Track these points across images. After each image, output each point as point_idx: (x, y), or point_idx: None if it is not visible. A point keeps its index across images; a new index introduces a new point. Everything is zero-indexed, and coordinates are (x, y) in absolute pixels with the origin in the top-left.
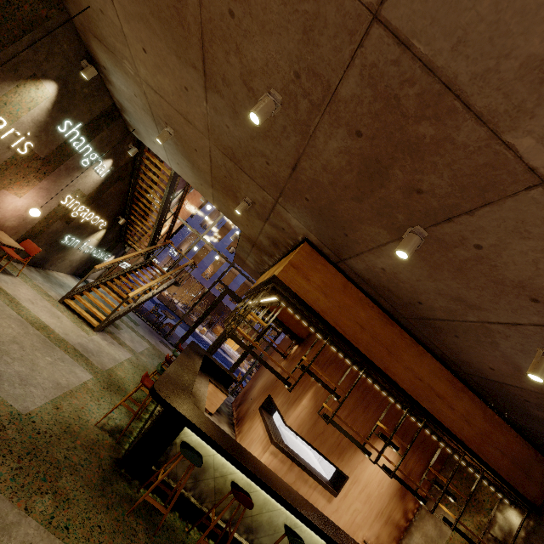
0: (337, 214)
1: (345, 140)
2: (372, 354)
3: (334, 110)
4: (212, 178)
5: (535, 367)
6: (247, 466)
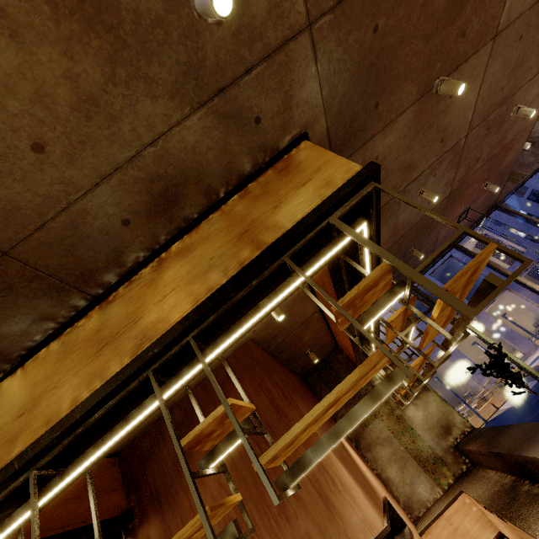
0: (392, 64)
1: None
2: None
3: None
4: None
5: (433, 194)
6: None
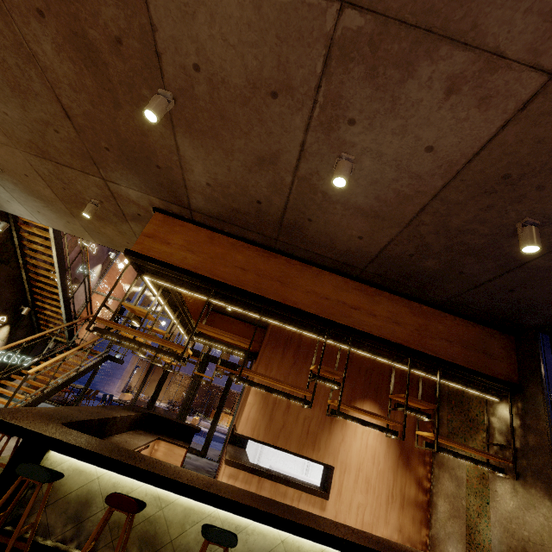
0: (131, 145)
1: (45, 33)
2: (264, 290)
3: (9, 1)
4: (62, 202)
5: (334, 173)
6: (130, 462)
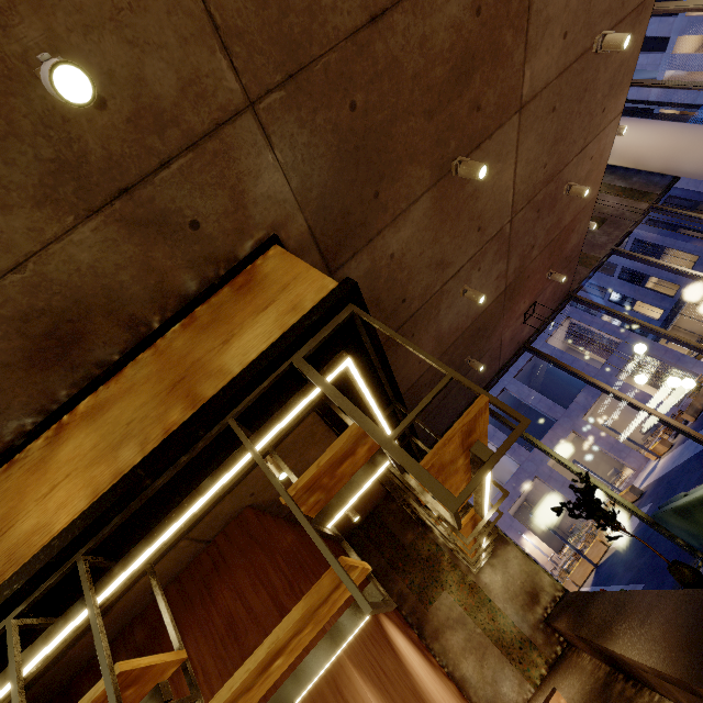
0: (387, 146)
1: (465, 11)
2: None
3: None
4: None
5: (478, 293)
6: None
